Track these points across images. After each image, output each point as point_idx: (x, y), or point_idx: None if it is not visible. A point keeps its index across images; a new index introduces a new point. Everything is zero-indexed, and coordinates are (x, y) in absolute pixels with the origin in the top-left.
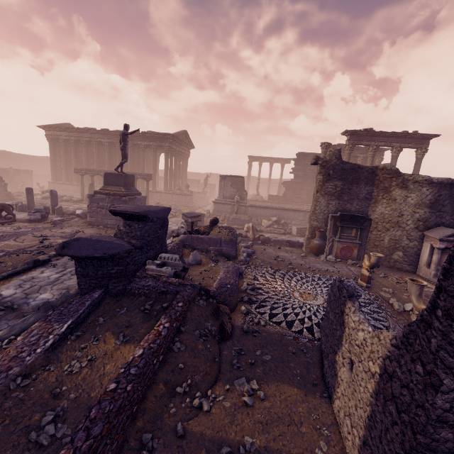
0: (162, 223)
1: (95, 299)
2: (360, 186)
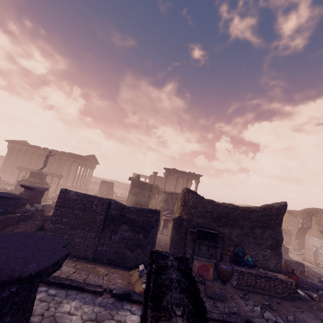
0: (40, 192)
1: (0, 211)
2: (146, 191)
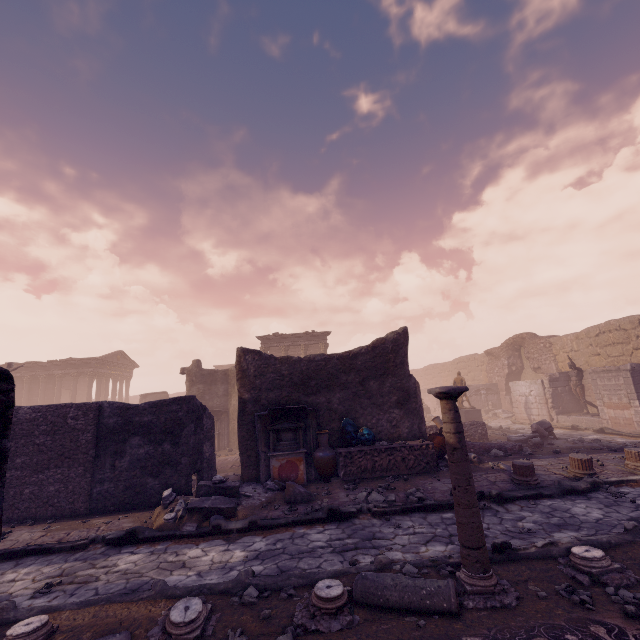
0: None
1: None
2: (218, 386)
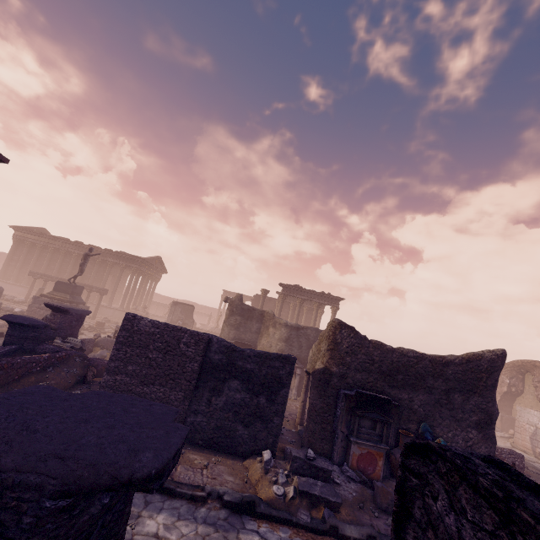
0: (78, 318)
1: (12, 348)
2: (252, 323)
